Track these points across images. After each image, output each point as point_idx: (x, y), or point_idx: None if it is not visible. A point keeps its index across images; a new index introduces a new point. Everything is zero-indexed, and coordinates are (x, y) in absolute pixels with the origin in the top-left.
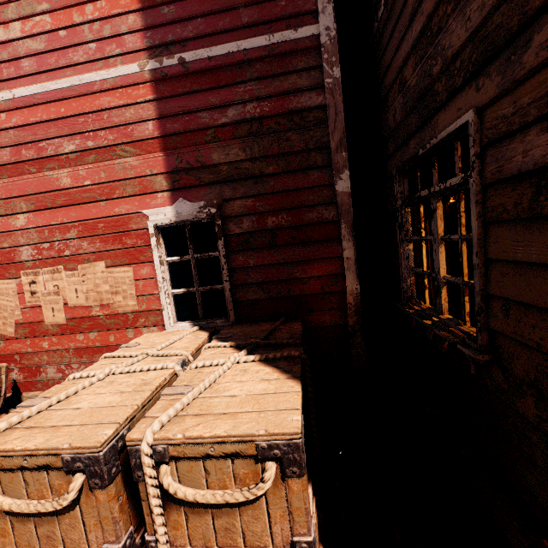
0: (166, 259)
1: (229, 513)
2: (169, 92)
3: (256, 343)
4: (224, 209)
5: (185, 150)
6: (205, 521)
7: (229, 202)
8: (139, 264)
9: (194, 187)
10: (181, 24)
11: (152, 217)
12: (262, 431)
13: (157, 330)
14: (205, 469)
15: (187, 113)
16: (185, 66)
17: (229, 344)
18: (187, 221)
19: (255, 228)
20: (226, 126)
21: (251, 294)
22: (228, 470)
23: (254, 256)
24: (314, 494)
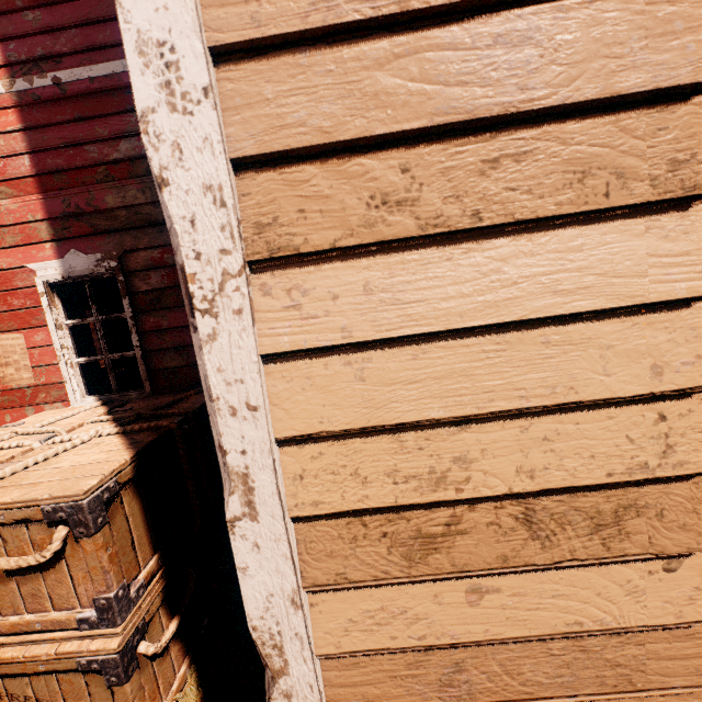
0: (66, 322)
1: (34, 579)
2: (46, 120)
3: (140, 415)
4: (128, 262)
5: (73, 191)
6: (11, 589)
7: (132, 254)
8: (31, 329)
9: (89, 235)
10: (51, 35)
11: (41, 272)
12: (46, 495)
13: (62, 407)
14: (3, 538)
15: (71, 146)
16: (62, 88)
17: (113, 417)
18: (85, 277)
19: (166, 284)
20: (120, 162)
21: (168, 360)
22: (25, 537)
23: (168, 317)
24: (168, 563)
